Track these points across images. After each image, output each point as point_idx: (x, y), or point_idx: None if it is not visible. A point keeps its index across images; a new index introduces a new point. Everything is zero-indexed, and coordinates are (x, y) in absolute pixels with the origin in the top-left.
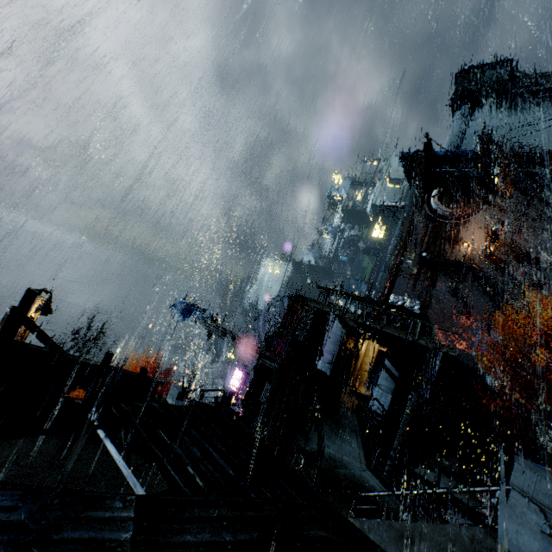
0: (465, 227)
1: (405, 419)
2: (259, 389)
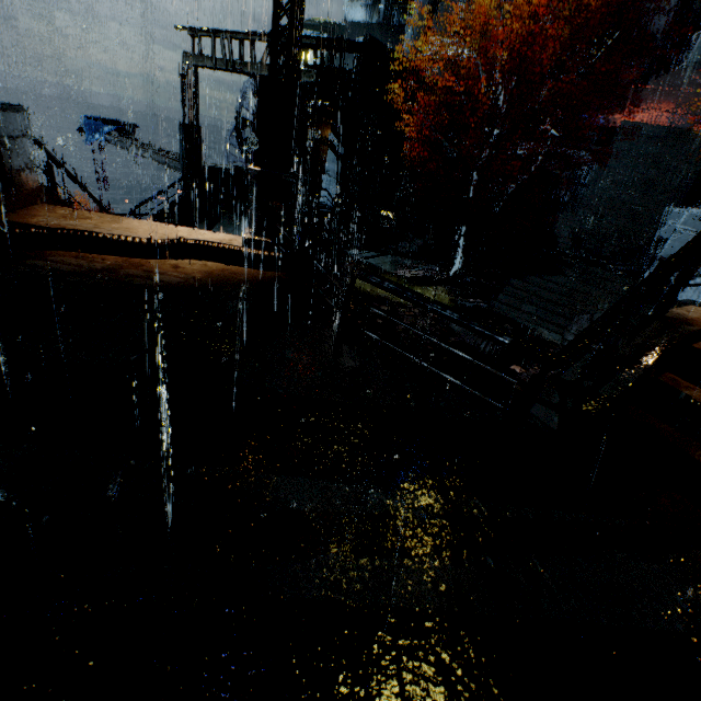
0: None
1: None
2: None
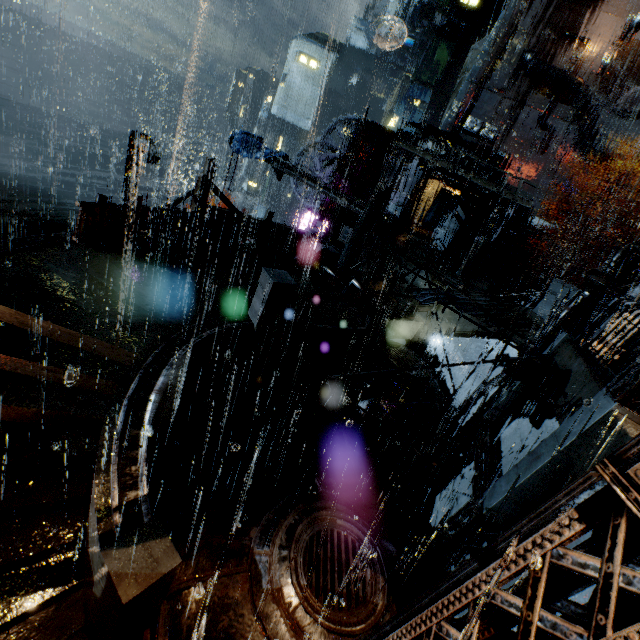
0: (599, 11)
1: (470, 256)
2: (337, 230)
